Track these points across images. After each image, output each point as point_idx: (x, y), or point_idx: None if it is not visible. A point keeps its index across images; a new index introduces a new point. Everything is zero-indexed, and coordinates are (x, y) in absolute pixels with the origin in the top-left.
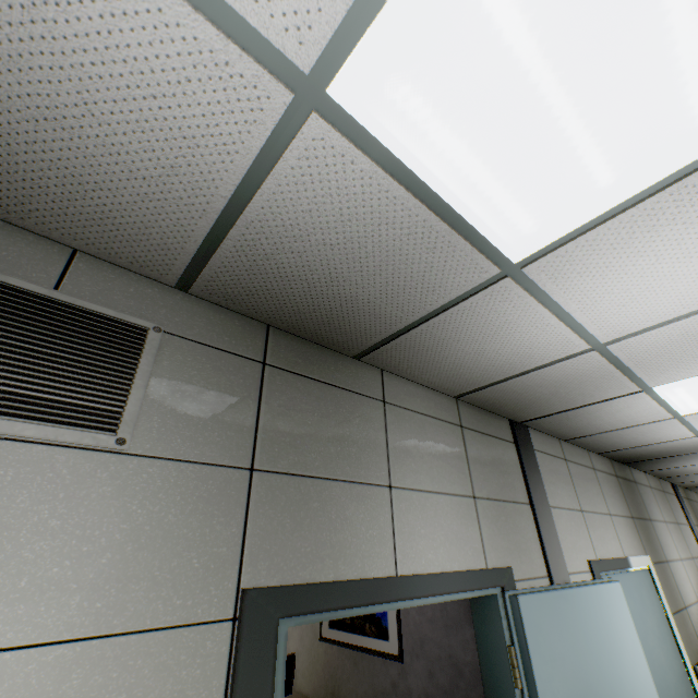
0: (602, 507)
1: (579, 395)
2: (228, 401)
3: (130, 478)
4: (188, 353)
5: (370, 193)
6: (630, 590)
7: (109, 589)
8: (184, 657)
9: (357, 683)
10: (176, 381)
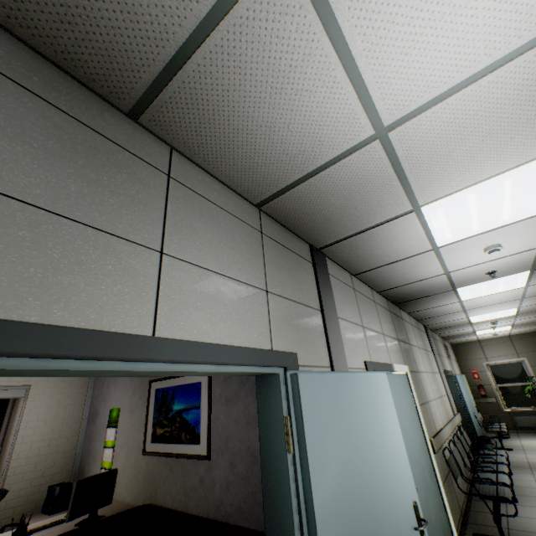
0: (378, 328)
1: (365, 212)
2: None
3: None
4: None
5: None
6: (393, 386)
7: None
8: None
9: (171, 485)
10: None
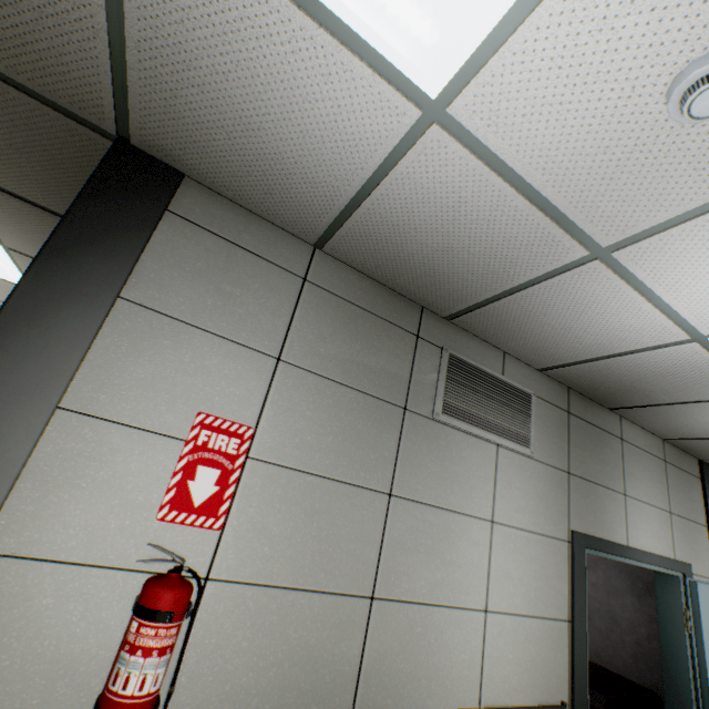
0: None
1: None
2: (557, 434)
3: (533, 469)
4: (542, 407)
5: (698, 362)
6: None
7: (534, 515)
8: (556, 550)
9: None
10: (540, 422)
